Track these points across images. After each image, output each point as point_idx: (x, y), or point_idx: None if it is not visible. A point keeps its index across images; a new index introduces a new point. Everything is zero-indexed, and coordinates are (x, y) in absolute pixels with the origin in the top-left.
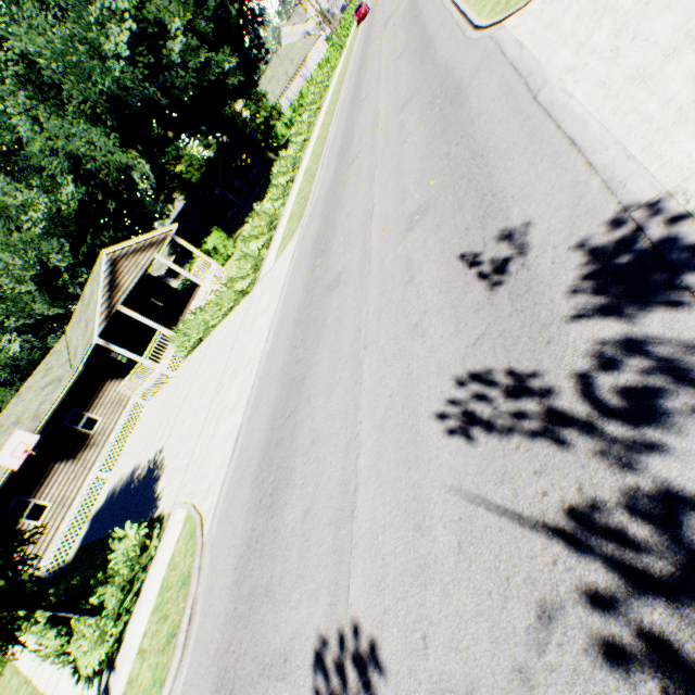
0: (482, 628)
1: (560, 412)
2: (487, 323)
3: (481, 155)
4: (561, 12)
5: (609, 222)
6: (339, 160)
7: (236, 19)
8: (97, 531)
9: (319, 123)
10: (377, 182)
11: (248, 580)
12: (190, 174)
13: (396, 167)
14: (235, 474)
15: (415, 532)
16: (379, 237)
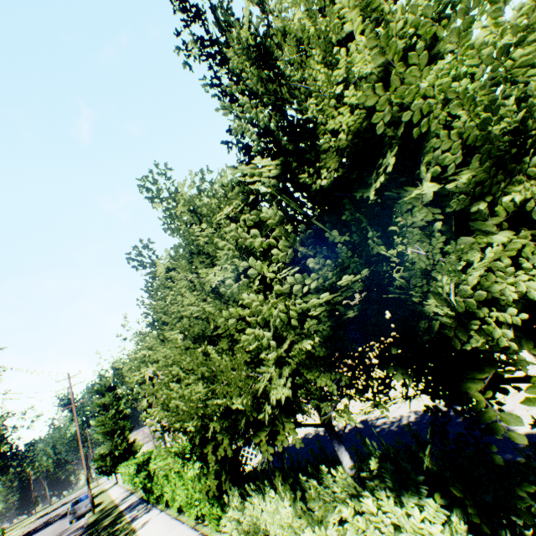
0: None
1: None
2: None
3: None
4: None
5: None
6: None
7: None
8: (294, 458)
9: None
10: None
11: None
12: None
13: None
14: None
15: None
16: None
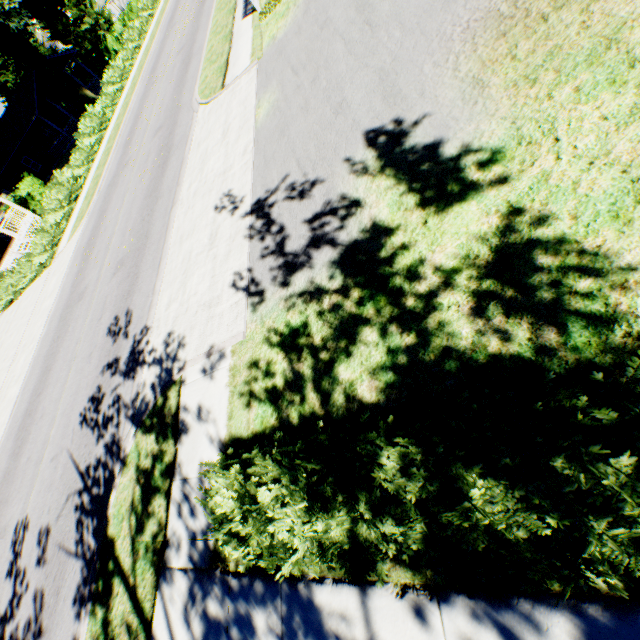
0: (56, 505)
1: (99, 420)
2: (105, 365)
3: (148, 238)
4: (204, 139)
5: (142, 328)
6: (124, 151)
7: None
8: None
9: (134, 72)
10: (123, 209)
11: (1, 495)
12: (5, 76)
13: (132, 204)
14: (9, 430)
15: (55, 469)
16: (106, 269)
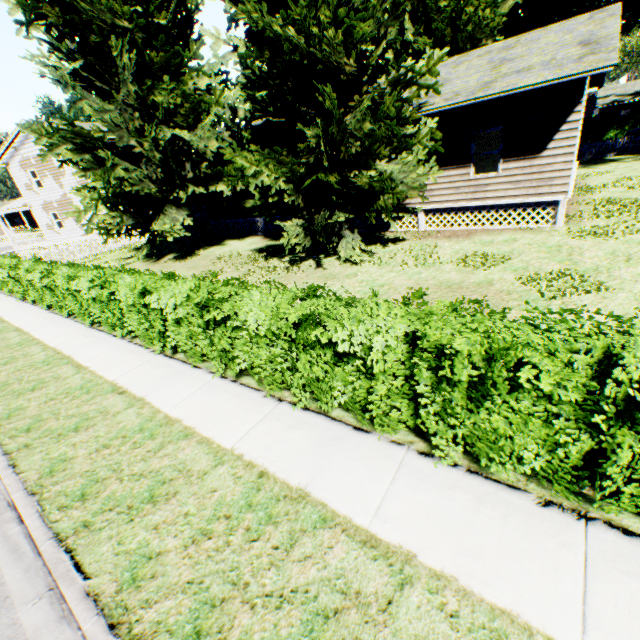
0: None
1: None
2: None
3: None
4: None
5: None
6: None
7: None
8: None
9: None
10: None
11: None
12: None
13: None
14: None
15: None
16: None
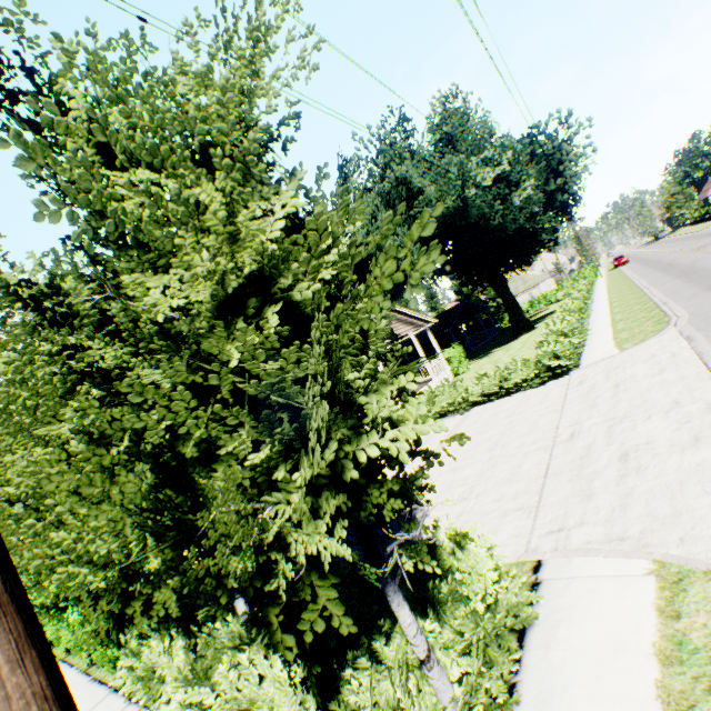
0: None
1: None
2: None
3: None
4: None
5: None
6: None
7: (566, 200)
8: None
9: (601, 299)
10: None
11: None
12: None
13: None
14: None
15: None
16: None
